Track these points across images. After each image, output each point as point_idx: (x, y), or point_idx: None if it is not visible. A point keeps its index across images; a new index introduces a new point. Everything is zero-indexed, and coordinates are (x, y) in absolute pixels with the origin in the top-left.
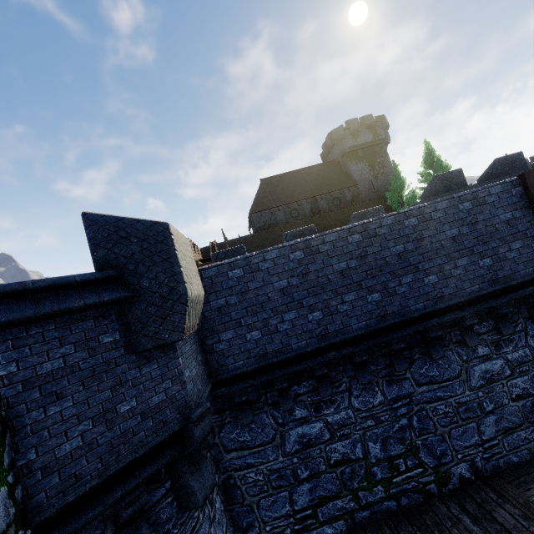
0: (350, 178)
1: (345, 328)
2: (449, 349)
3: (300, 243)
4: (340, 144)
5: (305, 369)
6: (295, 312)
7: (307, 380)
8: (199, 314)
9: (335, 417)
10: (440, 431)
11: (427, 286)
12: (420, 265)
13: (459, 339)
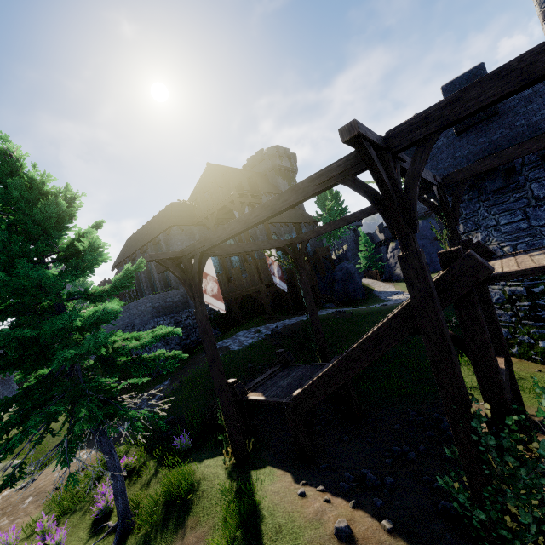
0: (278, 189)
1: None
2: None
3: None
4: (273, 160)
5: None
6: None
7: None
8: None
9: None
10: None
11: None
12: None
13: None
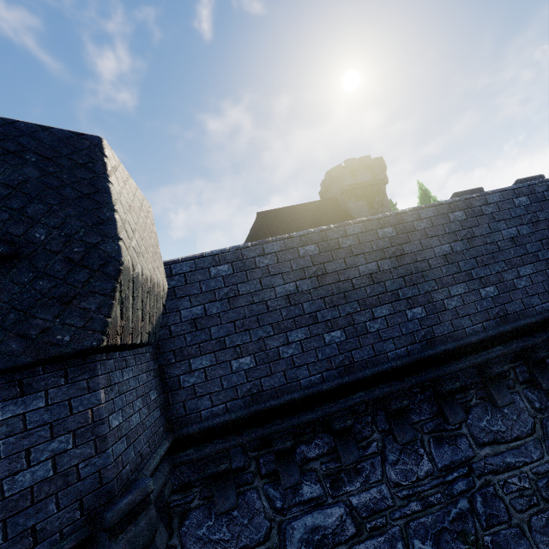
0: (349, 216)
1: (377, 355)
2: (515, 391)
3: (314, 233)
4: (339, 182)
5: (320, 418)
6: (306, 330)
7: (320, 435)
8: (155, 317)
9: (363, 497)
10: (515, 520)
11: (485, 300)
12: (473, 272)
13: (527, 377)
